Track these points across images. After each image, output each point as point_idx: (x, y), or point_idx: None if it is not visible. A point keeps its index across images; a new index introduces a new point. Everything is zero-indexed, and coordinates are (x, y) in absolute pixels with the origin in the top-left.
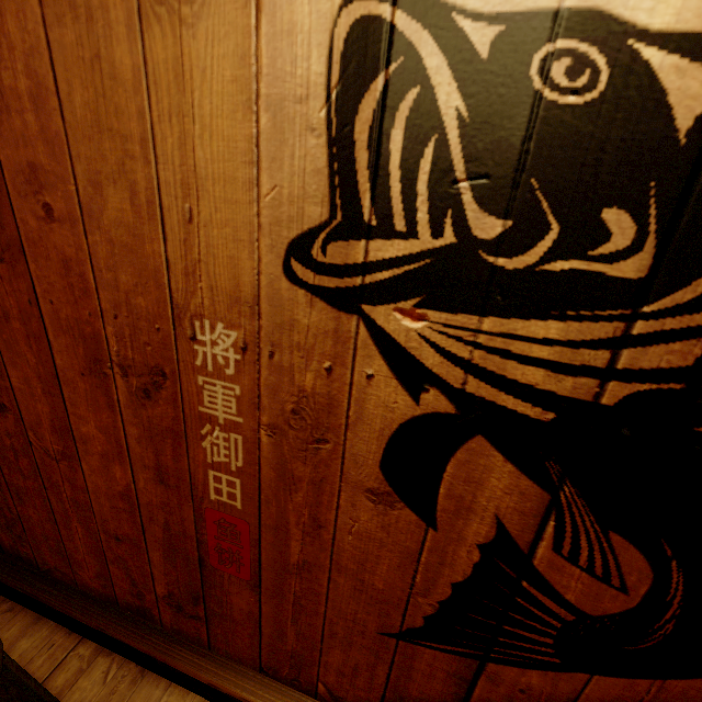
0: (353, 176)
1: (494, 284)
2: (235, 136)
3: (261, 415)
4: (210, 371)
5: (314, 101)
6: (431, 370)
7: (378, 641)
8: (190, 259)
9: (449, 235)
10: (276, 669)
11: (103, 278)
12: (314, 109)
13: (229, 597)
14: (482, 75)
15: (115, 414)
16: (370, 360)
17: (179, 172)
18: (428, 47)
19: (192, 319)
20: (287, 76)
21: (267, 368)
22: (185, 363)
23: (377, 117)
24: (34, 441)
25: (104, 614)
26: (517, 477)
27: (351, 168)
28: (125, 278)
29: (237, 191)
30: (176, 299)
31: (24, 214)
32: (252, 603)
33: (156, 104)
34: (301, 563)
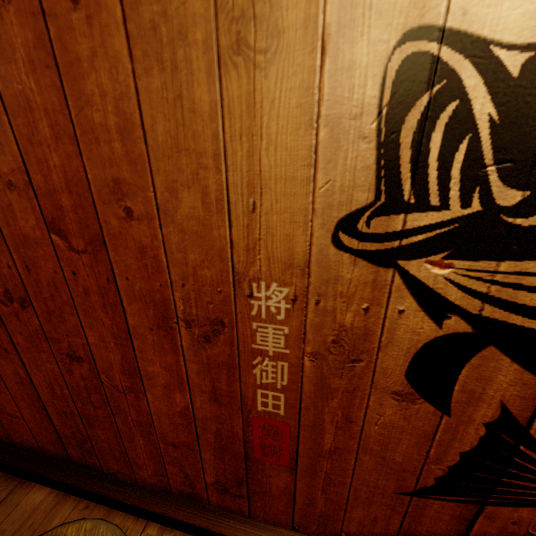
0: (397, 168)
1: (511, 238)
2: (296, 147)
3: (305, 346)
4: (263, 318)
5: (366, 117)
6: (454, 302)
7: (395, 498)
8: (251, 238)
9: (475, 205)
10: (306, 527)
11: (174, 258)
12: (366, 122)
13: (269, 479)
14: (512, 88)
15: (178, 355)
16: (402, 299)
17: (246, 176)
18: (467, 72)
19: (250, 282)
20: (345, 100)
21: (312, 312)
22: (242, 314)
23: (420, 125)
24: (105, 381)
25: (163, 502)
26: (520, 373)
27: (395, 163)
28: (193, 256)
29: (295, 186)
30: (237, 269)
31: (107, 216)
32: (289, 482)
33: (229, 128)
34: (332, 449)
